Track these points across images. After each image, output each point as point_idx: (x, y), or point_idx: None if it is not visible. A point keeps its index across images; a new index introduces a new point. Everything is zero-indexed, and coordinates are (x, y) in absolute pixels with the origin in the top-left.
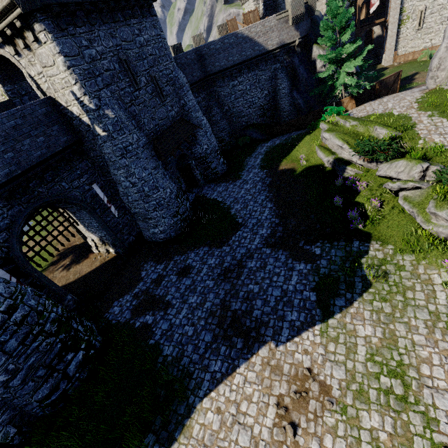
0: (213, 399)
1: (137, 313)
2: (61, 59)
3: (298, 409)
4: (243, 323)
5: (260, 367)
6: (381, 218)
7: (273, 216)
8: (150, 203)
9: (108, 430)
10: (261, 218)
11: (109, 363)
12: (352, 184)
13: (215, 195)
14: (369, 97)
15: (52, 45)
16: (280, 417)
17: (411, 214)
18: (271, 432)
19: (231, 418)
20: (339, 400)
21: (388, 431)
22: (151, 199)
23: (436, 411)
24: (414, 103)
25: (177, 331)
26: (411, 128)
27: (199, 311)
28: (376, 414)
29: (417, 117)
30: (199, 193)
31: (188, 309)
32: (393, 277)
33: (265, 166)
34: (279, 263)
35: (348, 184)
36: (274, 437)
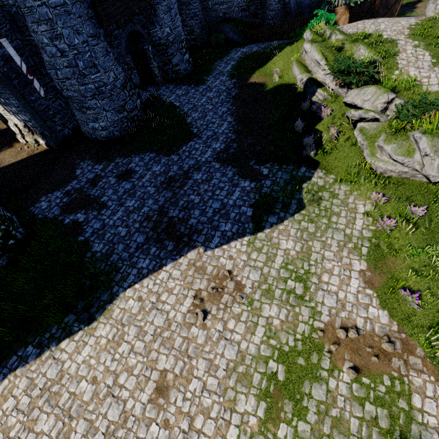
0: (137, 290)
1: (67, 211)
2: None
3: (212, 301)
4: (178, 229)
5: (185, 267)
6: (334, 148)
7: (230, 131)
8: (86, 86)
9: (28, 310)
10: (218, 131)
11: (32, 254)
12: (317, 110)
13: (173, 98)
14: (365, 14)
15: None
16: (195, 306)
17: (361, 147)
18: (185, 316)
19: (150, 305)
20: (249, 295)
21: (281, 319)
22: (88, 81)
23: (323, 307)
24: (406, 29)
25: (109, 231)
26: (394, 56)
27: (136, 214)
28: (276, 307)
29: (403, 45)
30: (154, 93)
31: (124, 211)
32: (325, 203)
33: (235, 75)
34: (225, 178)
35: (313, 109)
36: (186, 320)
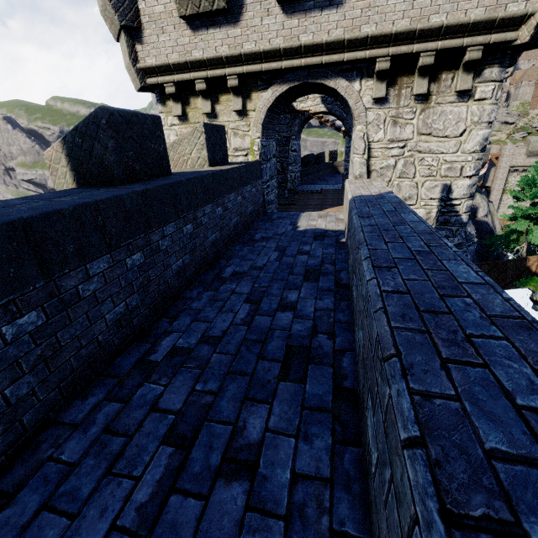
0: None
1: None
2: (482, 133)
3: None
4: None
5: None
6: None
7: None
8: None
9: None
10: None
11: None
12: None
13: None
14: None
15: (489, 108)
16: None
17: None
18: None
19: None
20: None
21: None
22: None
23: None
24: None
25: None
26: None
27: None
28: None
29: None
30: None
31: None
32: None
33: None
34: None
35: None
36: None
